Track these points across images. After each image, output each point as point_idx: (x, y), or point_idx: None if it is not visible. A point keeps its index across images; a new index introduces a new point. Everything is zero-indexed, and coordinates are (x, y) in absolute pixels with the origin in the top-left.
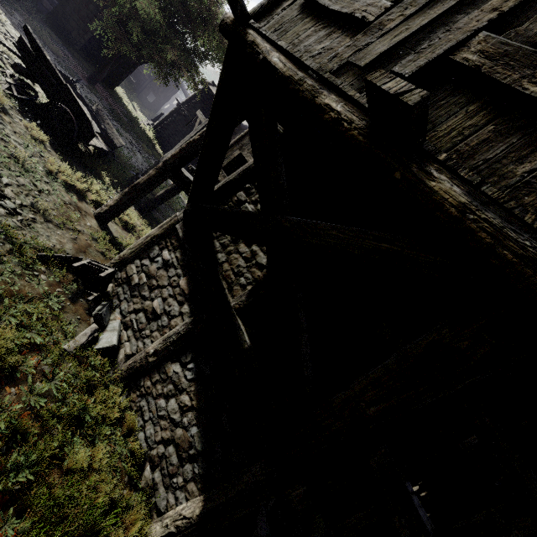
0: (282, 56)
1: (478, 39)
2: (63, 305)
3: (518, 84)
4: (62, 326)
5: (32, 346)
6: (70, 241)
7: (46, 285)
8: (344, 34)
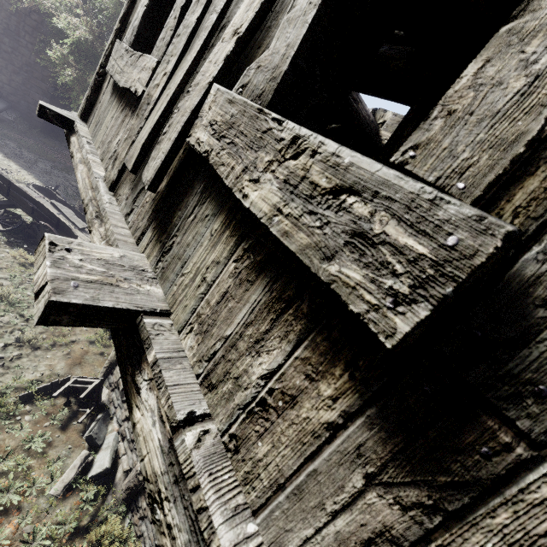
0: (85, 168)
1: (209, 99)
2: (51, 441)
3: (239, 186)
4: (49, 467)
5: (11, 508)
6: (63, 358)
7: (31, 426)
8: (132, 117)
